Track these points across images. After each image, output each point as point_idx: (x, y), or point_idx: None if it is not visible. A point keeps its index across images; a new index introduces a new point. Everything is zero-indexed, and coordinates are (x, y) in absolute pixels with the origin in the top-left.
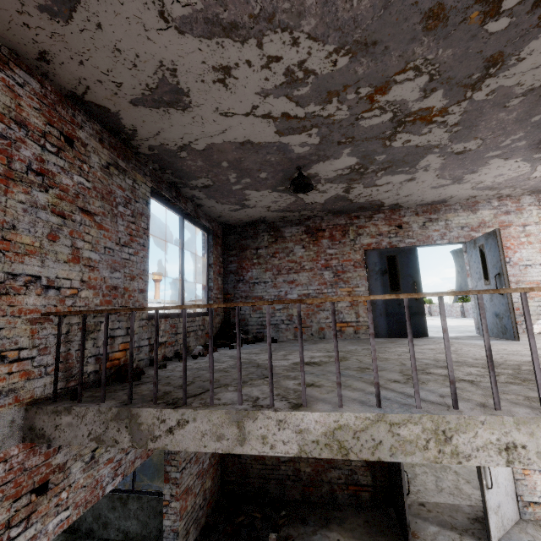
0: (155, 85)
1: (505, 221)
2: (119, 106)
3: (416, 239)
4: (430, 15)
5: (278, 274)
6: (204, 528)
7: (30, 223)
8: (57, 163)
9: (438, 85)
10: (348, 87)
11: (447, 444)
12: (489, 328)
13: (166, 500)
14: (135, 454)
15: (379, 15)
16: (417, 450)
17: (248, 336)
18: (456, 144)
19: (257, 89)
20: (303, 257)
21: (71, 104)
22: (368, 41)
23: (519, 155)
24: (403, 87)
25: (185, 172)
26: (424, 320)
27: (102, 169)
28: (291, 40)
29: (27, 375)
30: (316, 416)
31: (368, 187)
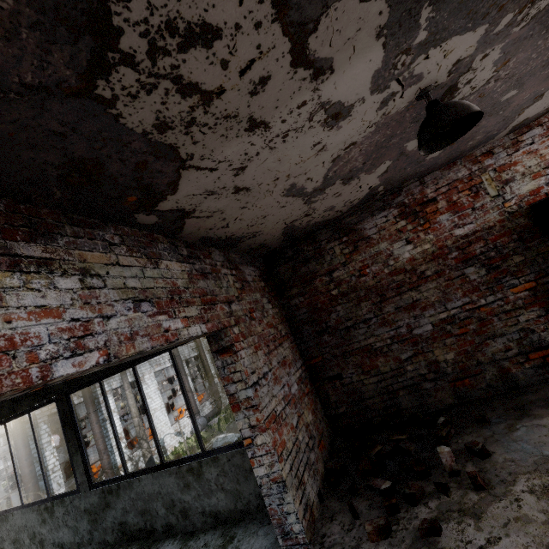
0: None
1: None
2: None
3: None
4: None
5: None
6: (326, 478)
7: None
8: None
9: None
10: None
11: None
12: None
13: (246, 436)
14: (130, 326)
15: None
16: None
17: None
18: None
19: None
20: None
21: None
22: None
23: None
24: None
25: None
26: None
27: None
28: None
29: None
30: None
31: None
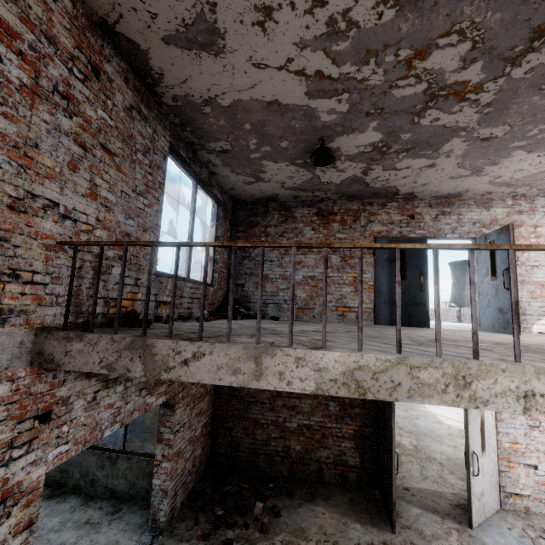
0: (192, 21)
1: (517, 220)
2: (150, 42)
3: (427, 231)
4: None
5: (285, 254)
6: (191, 494)
7: (52, 146)
8: (83, 92)
9: (479, 56)
10: (389, 47)
11: (466, 389)
12: (490, 323)
13: (158, 459)
14: (134, 405)
15: None
16: (435, 394)
17: (249, 312)
18: (483, 128)
19: (295, 38)
20: (311, 239)
21: (100, 34)
22: None
23: (543, 148)
24: (444, 53)
25: (205, 131)
26: (427, 311)
27: (125, 110)
28: None
29: (39, 300)
30: (336, 356)
31: (387, 170)
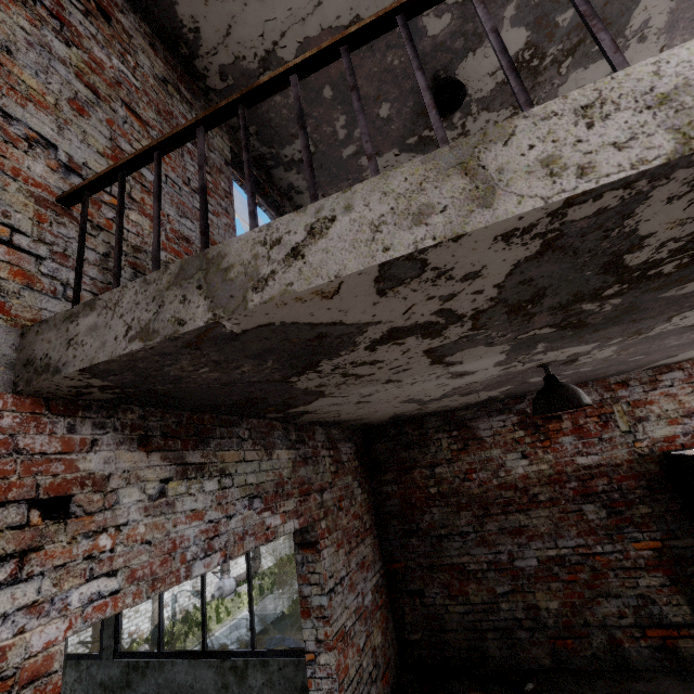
0: None
1: None
2: None
3: None
4: None
5: None
6: None
7: (37, 65)
8: (86, 26)
9: None
10: None
11: None
12: None
13: (310, 650)
14: (243, 525)
15: None
16: None
17: None
18: None
19: None
20: None
21: None
22: None
23: None
24: None
25: (274, 126)
26: None
27: (156, 80)
28: None
29: (27, 280)
30: None
31: None
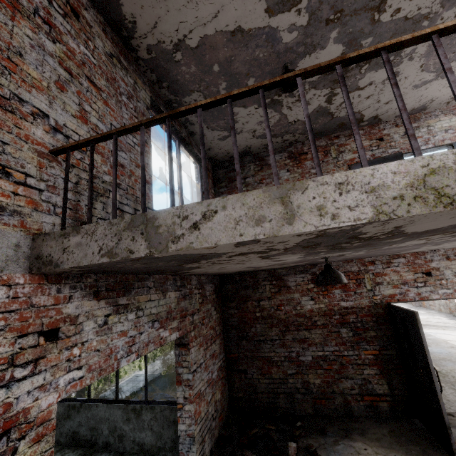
0: None
1: None
2: None
3: (399, 148)
4: None
5: None
6: (217, 441)
7: (37, 61)
8: (64, 25)
9: None
10: None
11: None
12: None
13: (180, 403)
14: (148, 337)
15: None
16: None
17: None
18: (447, 10)
19: None
20: (288, 179)
21: None
22: None
23: None
24: None
25: (179, 84)
26: None
27: (106, 56)
28: None
29: (34, 205)
30: (392, 166)
31: (351, 92)
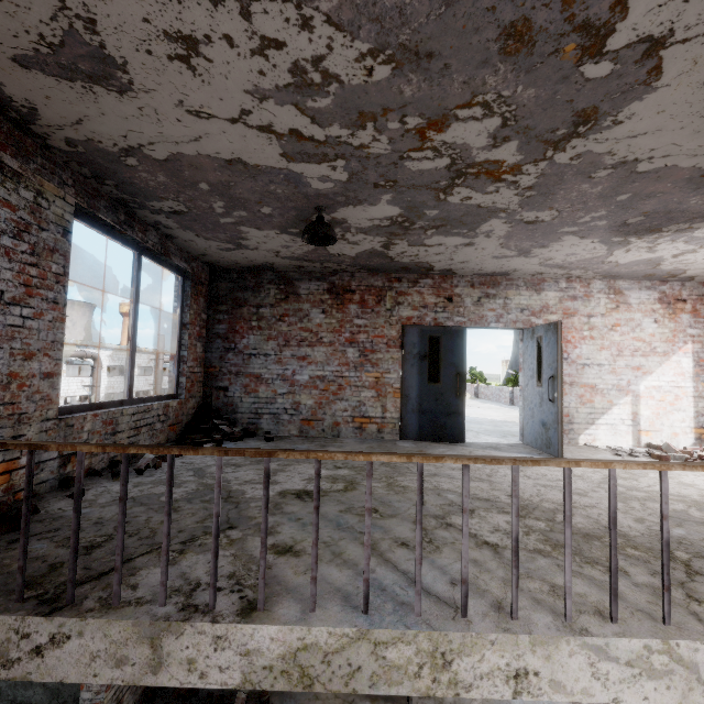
0: (59, 40)
1: (571, 308)
2: None
3: (467, 318)
4: (511, 33)
5: (285, 345)
6: (148, 688)
7: None
8: None
9: (512, 134)
10: (390, 111)
11: (445, 670)
12: (533, 437)
13: None
14: None
15: (439, 13)
16: (405, 679)
17: (234, 429)
18: (527, 211)
19: (247, 84)
20: (321, 325)
21: None
22: (421, 50)
23: (597, 235)
24: (467, 127)
25: (139, 187)
26: (463, 422)
27: None
28: (299, 19)
29: None
30: (273, 631)
31: (415, 245)
